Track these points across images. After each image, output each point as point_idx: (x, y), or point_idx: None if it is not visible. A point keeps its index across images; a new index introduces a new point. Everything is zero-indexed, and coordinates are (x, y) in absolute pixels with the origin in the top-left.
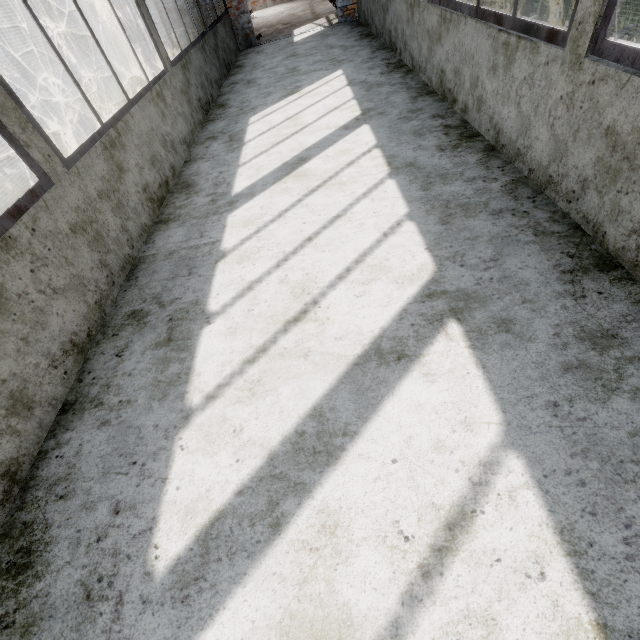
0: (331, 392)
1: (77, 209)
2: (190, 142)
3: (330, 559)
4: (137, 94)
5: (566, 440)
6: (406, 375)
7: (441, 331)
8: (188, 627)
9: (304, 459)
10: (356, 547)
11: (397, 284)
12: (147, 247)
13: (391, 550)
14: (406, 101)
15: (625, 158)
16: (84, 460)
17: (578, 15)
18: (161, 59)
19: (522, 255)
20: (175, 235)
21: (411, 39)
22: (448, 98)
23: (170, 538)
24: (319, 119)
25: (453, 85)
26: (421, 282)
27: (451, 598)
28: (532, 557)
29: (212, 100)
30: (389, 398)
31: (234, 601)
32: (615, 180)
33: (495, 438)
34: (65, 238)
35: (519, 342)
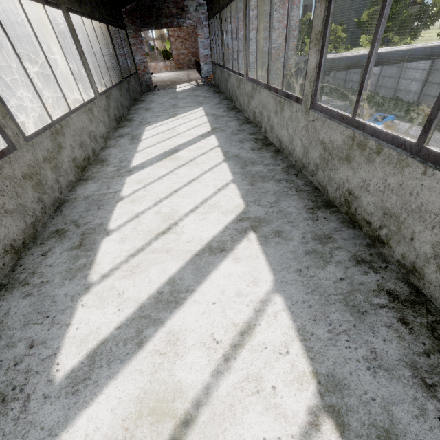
0: (181, 270)
1: (29, 165)
2: (106, 137)
3: (172, 358)
4: (76, 107)
5: (304, 286)
6: (224, 259)
7: (245, 237)
8: (75, 408)
9: (161, 306)
10: (188, 350)
11: (223, 214)
12: (71, 194)
13: (208, 349)
14: (236, 125)
15: (329, 154)
16: (10, 318)
17: (305, 92)
18: (93, 91)
19: (289, 200)
20: (91, 187)
21: (239, 96)
22: (258, 125)
23: (68, 358)
24: (187, 131)
25: (260, 119)
26: (236, 213)
27: (239, 369)
28: (283, 344)
29: (123, 116)
30: (214, 271)
31: (109, 388)
32: (327, 164)
33: (269, 288)
34: (18, 181)
35: (285, 241)
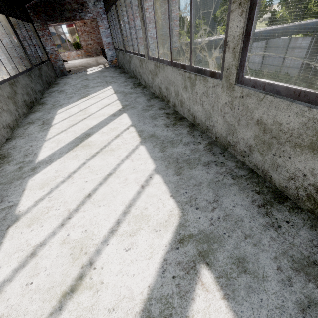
0: None
1: None
2: (14, 126)
3: None
4: None
5: None
6: None
7: (197, 281)
8: None
9: None
10: None
11: (156, 232)
12: None
13: None
14: (145, 101)
15: (273, 137)
16: None
17: (225, 65)
18: None
19: (231, 195)
20: None
21: (143, 74)
22: (165, 100)
23: None
24: (99, 110)
25: (166, 94)
26: (173, 227)
27: None
28: None
29: (36, 101)
30: None
31: None
32: (270, 148)
33: None
34: None
35: (257, 283)
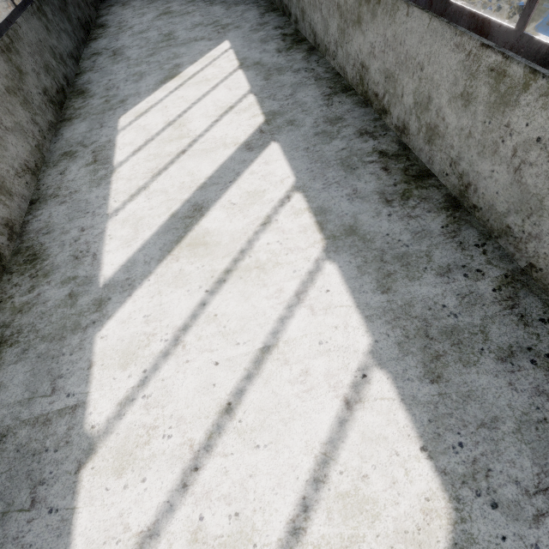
0: None
1: None
2: (37, 164)
3: None
4: None
5: None
6: None
7: None
8: None
9: None
10: None
11: None
12: None
13: None
14: (319, 102)
15: None
16: None
17: None
18: None
19: None
20: (10, 384)
21: (311, 8)
22: (373, 103)
23: None
24: (211, 127)
25: (382, 90)
26: None
27: None
28: None
29: (67, 83)
30: None
31: None
32: None
33: None
34: None
35: None
